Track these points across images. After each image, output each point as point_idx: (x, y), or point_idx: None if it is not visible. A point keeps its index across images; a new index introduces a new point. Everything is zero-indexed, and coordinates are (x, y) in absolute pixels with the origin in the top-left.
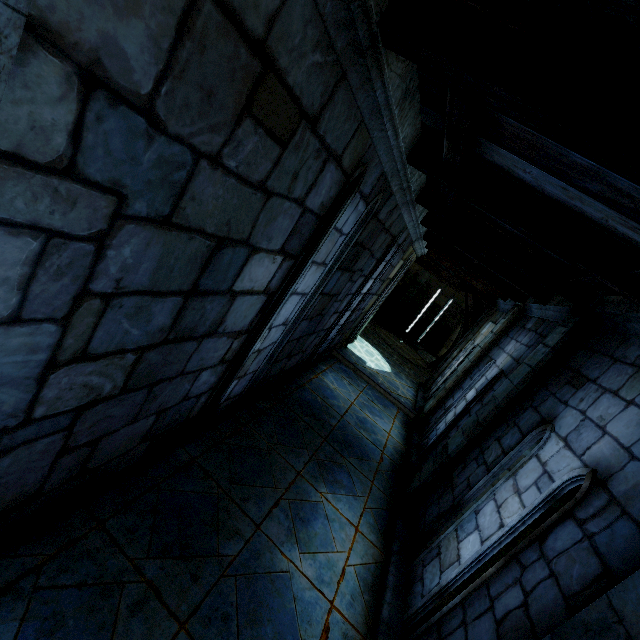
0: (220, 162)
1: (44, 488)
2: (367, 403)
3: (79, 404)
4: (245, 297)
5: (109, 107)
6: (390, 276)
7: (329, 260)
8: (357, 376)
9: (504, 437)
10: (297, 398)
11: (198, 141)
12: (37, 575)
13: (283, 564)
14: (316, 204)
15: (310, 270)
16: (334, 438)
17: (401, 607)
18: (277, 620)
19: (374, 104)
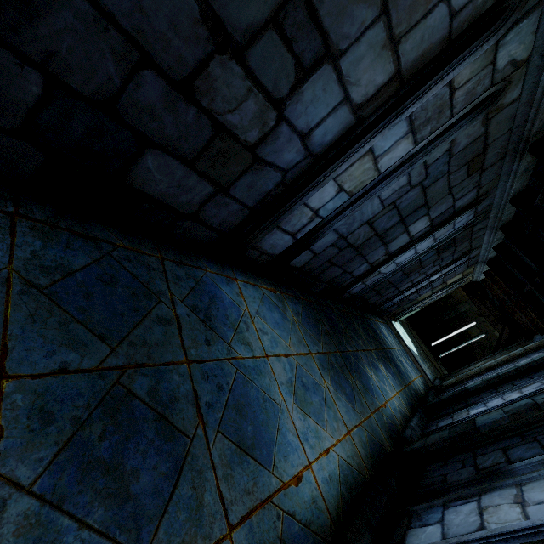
0: (449, 176)
1: (312, 272)
2: (403, 355)
3: (351, 243)
4: (406, 235)
5: (446, 155)
6: (448, 282)
7: (438, 239)
8: (397, 339)
9: (517, 382)
10: (368, 322)
11: (451, 168)
12: (301, 300)
13: (367, 371)
14: (458, 205)
15: (429, 239)
16: (386, 353)
17: (420, 431)
18: (367, 383)
19: (509, 170)
